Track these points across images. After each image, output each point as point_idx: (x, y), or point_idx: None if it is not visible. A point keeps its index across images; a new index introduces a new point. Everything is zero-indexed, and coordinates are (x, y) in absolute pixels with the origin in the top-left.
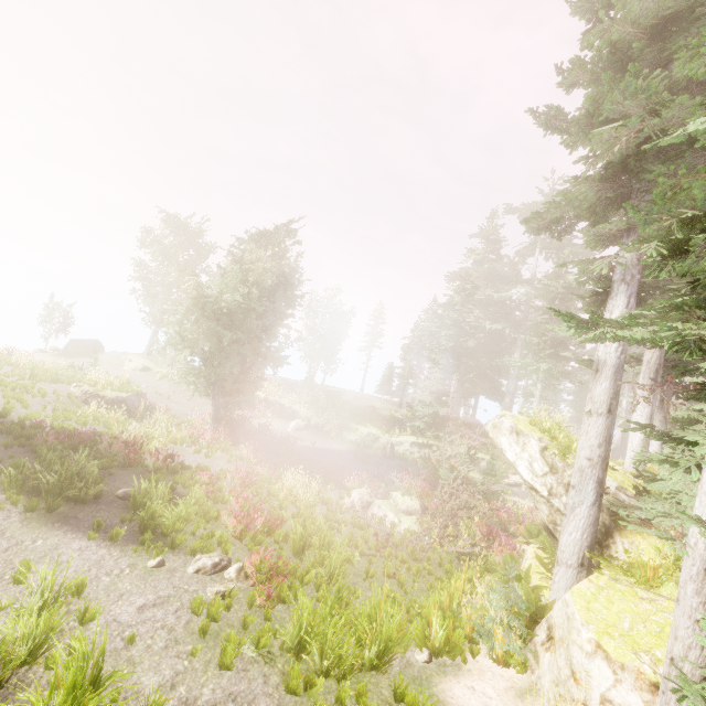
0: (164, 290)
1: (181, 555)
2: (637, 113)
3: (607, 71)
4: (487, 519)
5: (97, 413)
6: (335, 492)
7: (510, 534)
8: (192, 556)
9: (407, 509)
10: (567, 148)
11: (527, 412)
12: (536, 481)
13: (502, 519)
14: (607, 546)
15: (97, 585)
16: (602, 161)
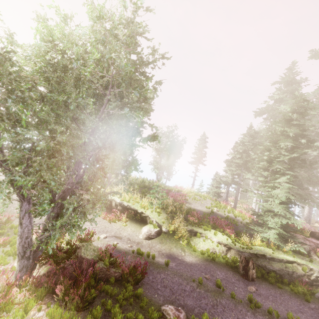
0: None
1: None
2: None
3: None
4: None
5: None
6: None
7: None
8: None
9: None
10: None
11: None
12: None
13: None
14: None
15: None
16: None
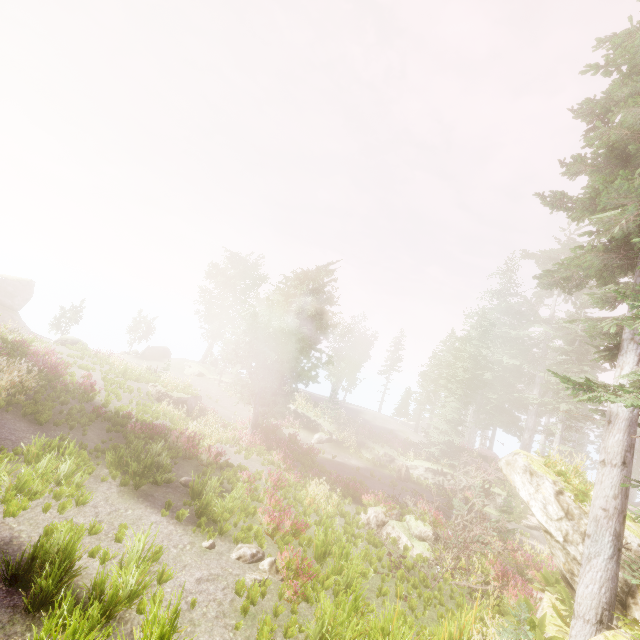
0: (222, 311)
1: (226, 541)
2: (632, 203)
3: (606, 164)
4: (501, 558)
5: (166, 409)
6: (352, 507)
7: (527, 580)
8: (234, 544)
9: (420, 534)
10: (574, 220)
11: (547, 451)
12: (551, 525)
13: (518, 561)
14: (629, 607)
15: (168, 554)
16: (605, 237)
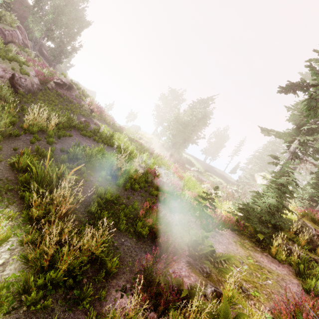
0: (164, 114)
1: (161, 169)
2: None
3: None
4: None
5: (142, 142)
6: (200, 185)
7: None
8: (163, 170)
9: (221, 195)
10: None
11: None
12: None
13: None
14: None
15: None
16: None
